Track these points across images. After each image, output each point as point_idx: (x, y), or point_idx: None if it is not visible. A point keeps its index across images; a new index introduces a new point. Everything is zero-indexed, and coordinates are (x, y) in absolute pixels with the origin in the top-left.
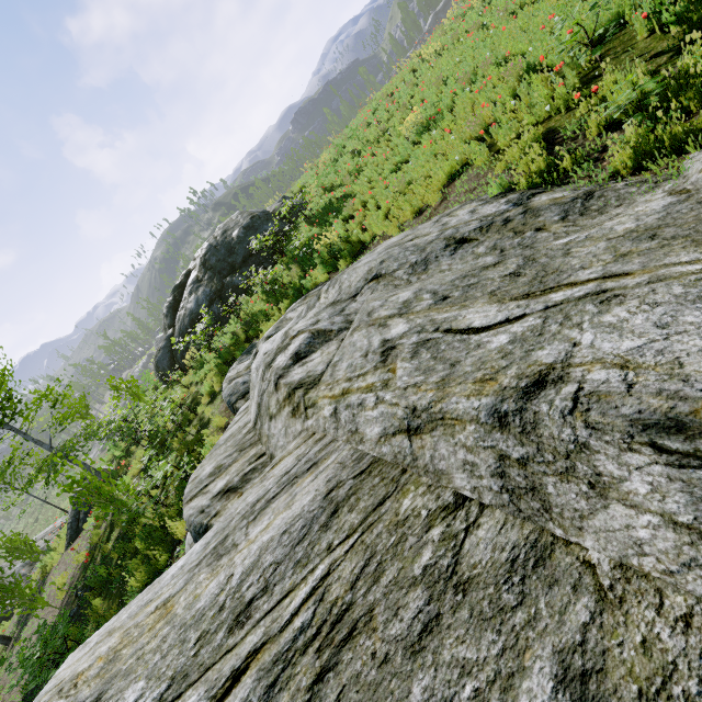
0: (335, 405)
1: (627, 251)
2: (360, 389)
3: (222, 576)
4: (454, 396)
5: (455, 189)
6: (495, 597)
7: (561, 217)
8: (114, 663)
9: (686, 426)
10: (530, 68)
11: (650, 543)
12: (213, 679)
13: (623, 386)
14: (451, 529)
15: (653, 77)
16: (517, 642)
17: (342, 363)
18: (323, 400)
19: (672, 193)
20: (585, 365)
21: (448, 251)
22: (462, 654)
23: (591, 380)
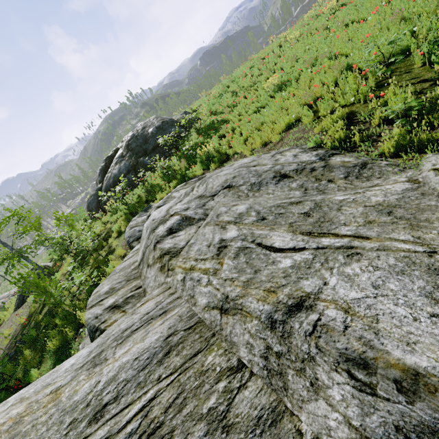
0: (184, 275)
1: (373, 220)
2: (200, 270)
3: (93, 380)
4: (251, 297)
5: (289, 135)
6: None
7: (344, 176)
8: (19, 424)
9: (369, 365)
10: (349, 67)
11: (335, 431)
12: None
13: (342, 326)
14: (230, 385)
15: (417, 97)
16: None
17: (195, 246)
18: (178, 269)
19: (410, 181)
20: (326, 302)
21: (274, 181)
22: None
23: (327, 315)
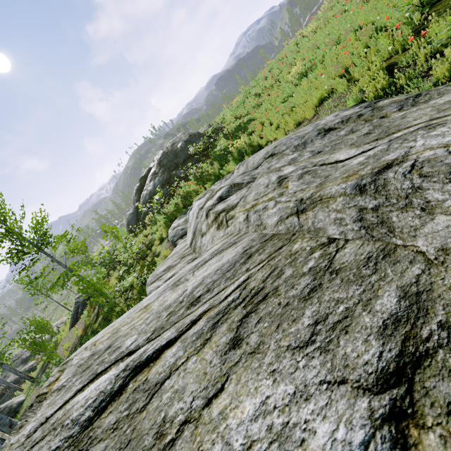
0: (247, 213)
1: (447, 108)
2: (264, 201)
3: (180, 291)
4: (328, 187)
5: (324, 107)
6: (357, 273)
7: (398, 109)
8: (117, 333)
9: None
10: (377, 30)
11: None
12: (179, 325)
13: (446, 153)
14: (326, 251)
15: None
16: (372, 287)
17: (251, 194)
18: (239, 213)
19: None
20: (418, 152)
21: (319, 136)
22: (336, 296)
23: (423, 156)
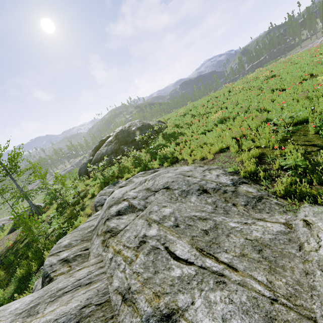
0: (113, 255)
1: (246, 253)
2: (123, 256)
3: None
4: (143, 295)
5: (219, 157)
6: None
7: (244, 204)
8: None
9: None
10: (267, 120)
11: None
12: None
13: None
14: None
15: (305, 157)
16: None
17: (128, 233)
18: (111, 248)
19: (286, 224)
20: (186, 321)
21: (197, 192)
22: None
23: None
